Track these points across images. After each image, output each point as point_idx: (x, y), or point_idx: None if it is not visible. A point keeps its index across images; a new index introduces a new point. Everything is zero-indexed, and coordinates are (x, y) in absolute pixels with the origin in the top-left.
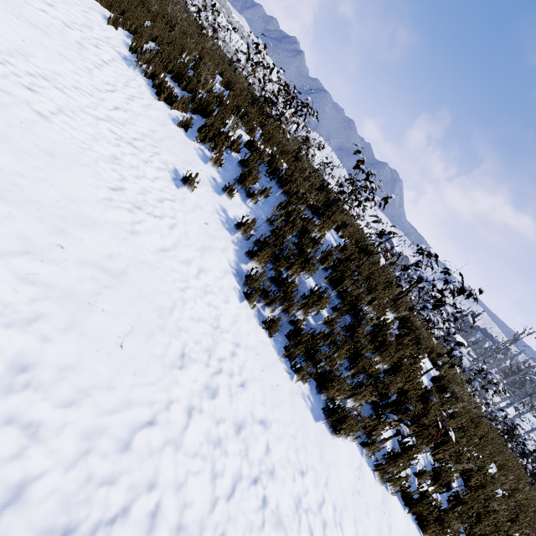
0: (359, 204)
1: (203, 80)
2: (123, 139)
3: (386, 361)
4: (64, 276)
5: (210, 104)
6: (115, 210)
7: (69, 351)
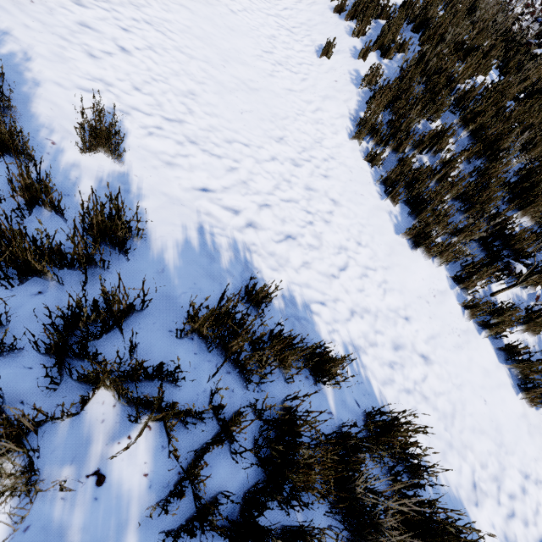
0: None
1: None
2: (283, 27)
3: (528, 212)
4: (221, 77)
5: None
6: (262, 62)
7: (214, 100)
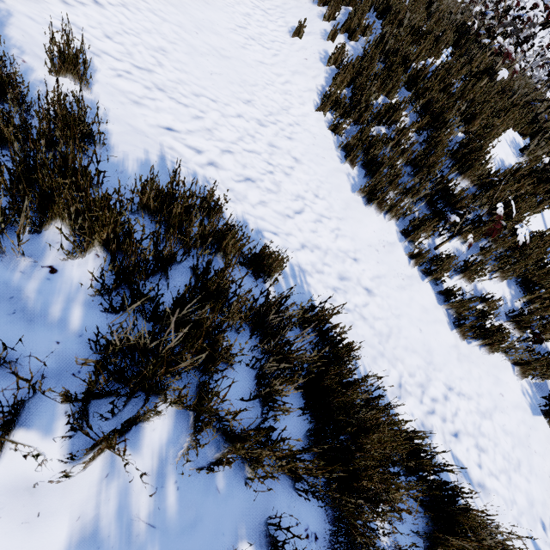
0: None
1: None
2: (259, 8)
3: (467, 175)
4: (193, 41)
5: None
6: (235, 35)
7: (184, 59)
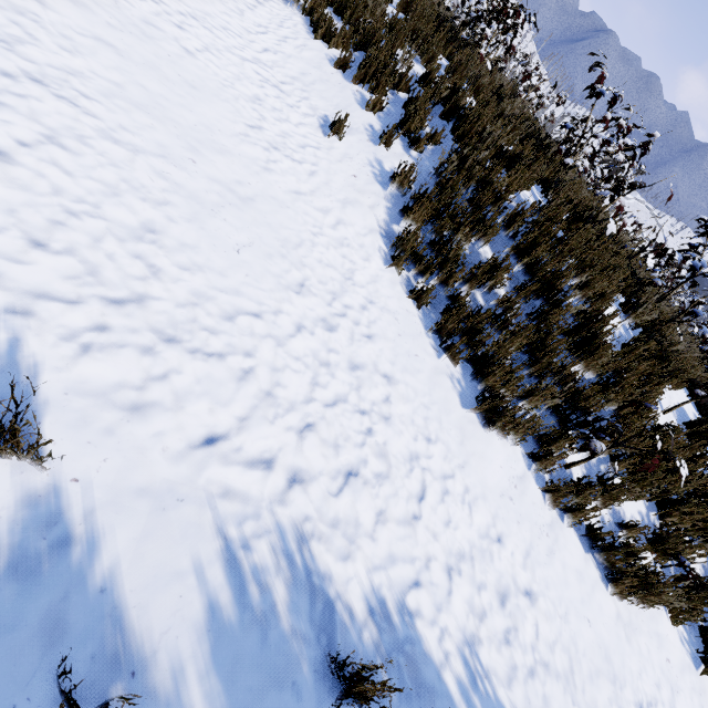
0: (610, 176)
1: (372, 5)
2: (269, 82)
3: (591, 366)
4: (193, 184)
5: (377, 32)
6: (250, 146)
7: (189, 235)
